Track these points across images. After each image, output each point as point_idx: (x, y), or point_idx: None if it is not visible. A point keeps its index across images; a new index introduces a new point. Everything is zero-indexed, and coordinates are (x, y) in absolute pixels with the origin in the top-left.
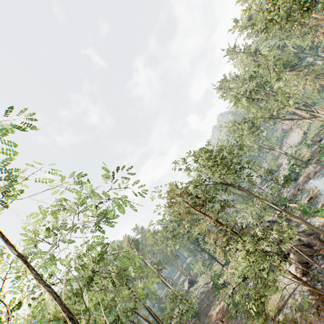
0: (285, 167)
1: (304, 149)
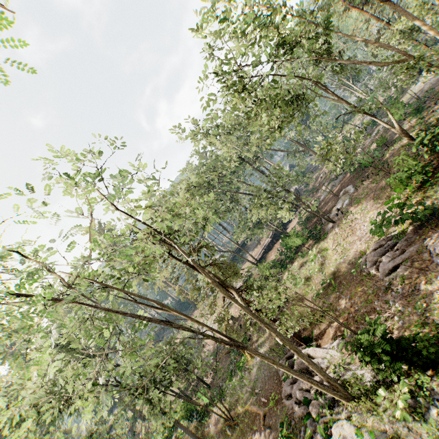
0: None
1: None
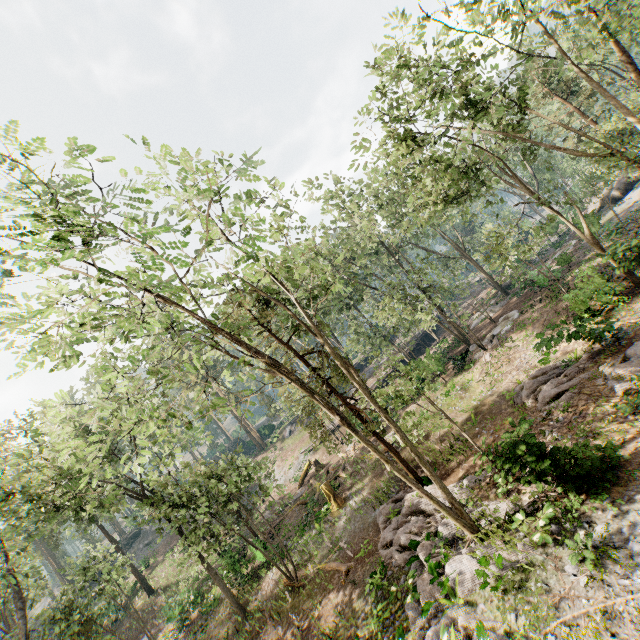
0: None
1: None
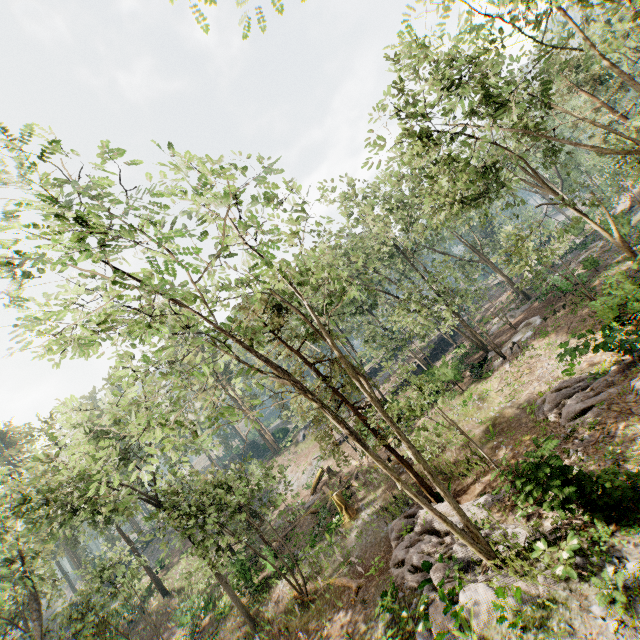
0: None
1: None
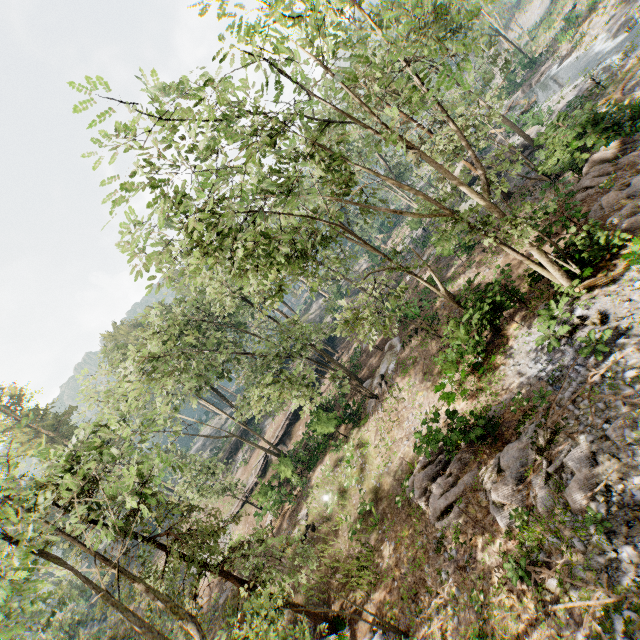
0: (498, 82)
1: (541, 36)
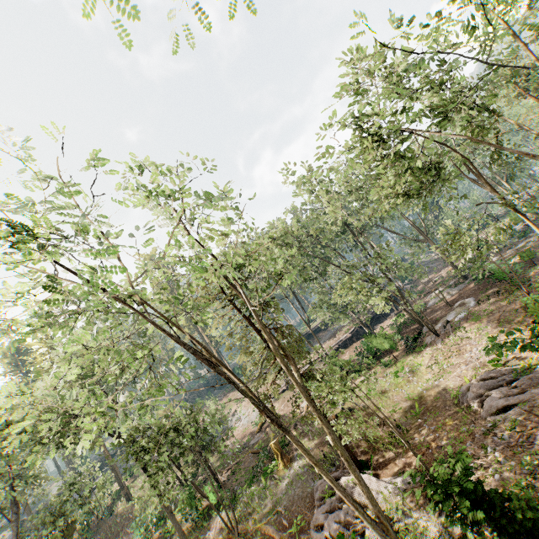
0: None
1: None
